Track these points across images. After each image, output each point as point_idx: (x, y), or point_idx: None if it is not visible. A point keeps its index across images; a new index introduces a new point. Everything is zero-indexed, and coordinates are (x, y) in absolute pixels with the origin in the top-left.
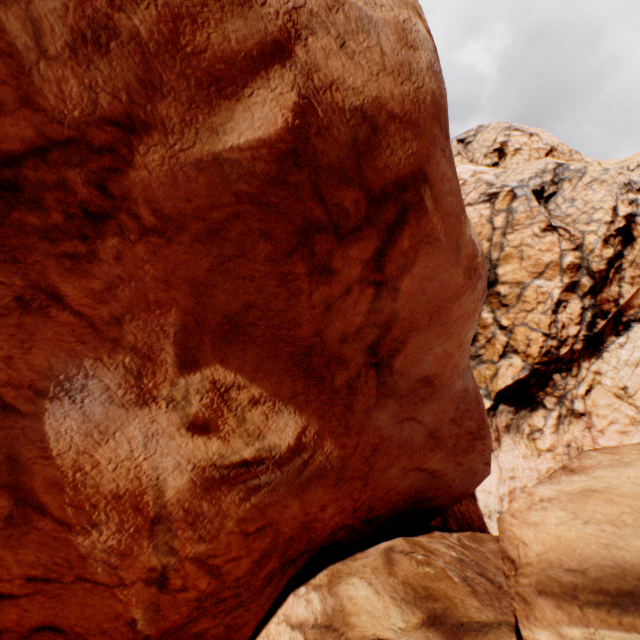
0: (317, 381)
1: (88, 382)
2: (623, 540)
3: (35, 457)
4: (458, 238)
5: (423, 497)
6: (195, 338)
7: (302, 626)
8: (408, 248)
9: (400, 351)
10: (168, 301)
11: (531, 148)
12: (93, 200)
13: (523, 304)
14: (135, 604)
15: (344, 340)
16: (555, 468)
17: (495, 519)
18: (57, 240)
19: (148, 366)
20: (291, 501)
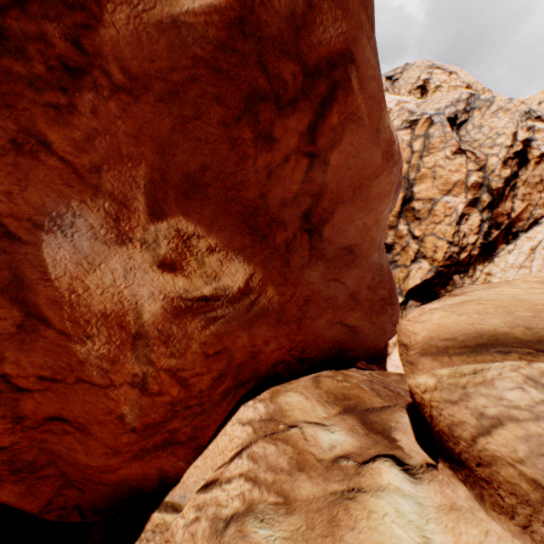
0: (261, 238)
1: (76, 220)
2: (484, 320)
3: (37, 279)
4: (378, 122)
5: (344, 348)
6: (161, 192)
7: (251, 422)
8: (337, 124)
9: (328, 221)
10: (138, 156)
11: (450, 85)
12: (70, 55)
13: (433, 217)
14: (123, 402)
15: (283, 205)
16: None
17: None
18: (41, 90)
19: (124, 212)
20: (241, 333)
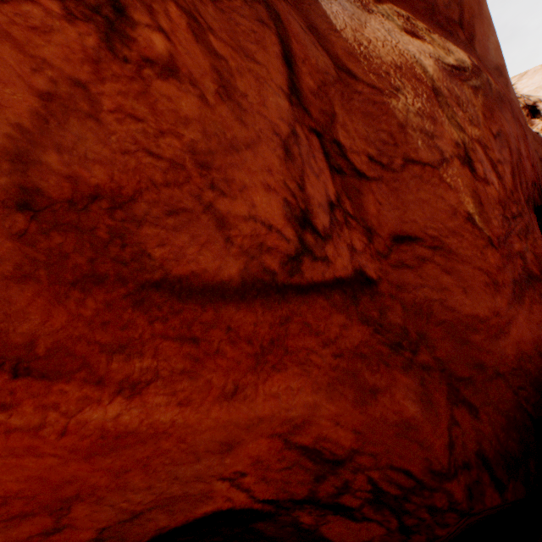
0: (449, 35)
1: None
2: None
3: (326, 30)
4: None
5: None
6: None
7: None
8: None
9: (474, 37)
10: None
11: None
12: None
13: None
14: (462, 190)
15: (445, 8)
16: None
17: None
18: None
19: None
20: (499, 116)
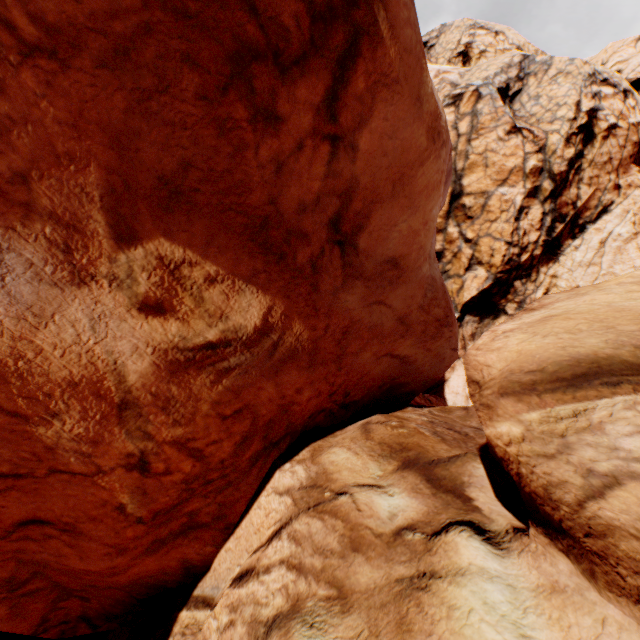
0: (278, 259)
1: (4, 257)
2: (578, 341)
3: None
4: (419, 87)
5: (396, 384)
6: (128, 205)
7: (289, 491)
8: (364, 91)
9: (364, 228)
10: (83, 154)
11: (497, 50)
12: None
13: (487, 214)
14: (120, 490)
15: (302, 211)
16: None
17: None
18: None
19: (76, 238)
20: (265, 384)
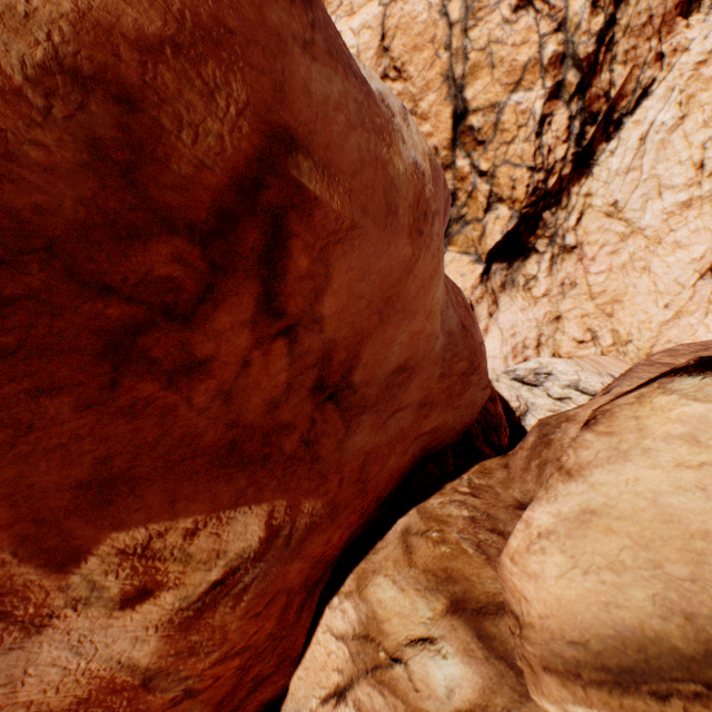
0: (262, 463)
1: None
2: (623, 593)
3: None
4: (386, 194)
5: (429, 449)
6: (52, 535)
7: (344, 639)
8: (310, 265)
9: (356, 366)
10: None
11: None
12: None
13: (502, 135)
14: None
15: (274, 407)
16: (551, 311)
17: (502, 380)
18: None
19: (8, 600)
20: (290, 566)
